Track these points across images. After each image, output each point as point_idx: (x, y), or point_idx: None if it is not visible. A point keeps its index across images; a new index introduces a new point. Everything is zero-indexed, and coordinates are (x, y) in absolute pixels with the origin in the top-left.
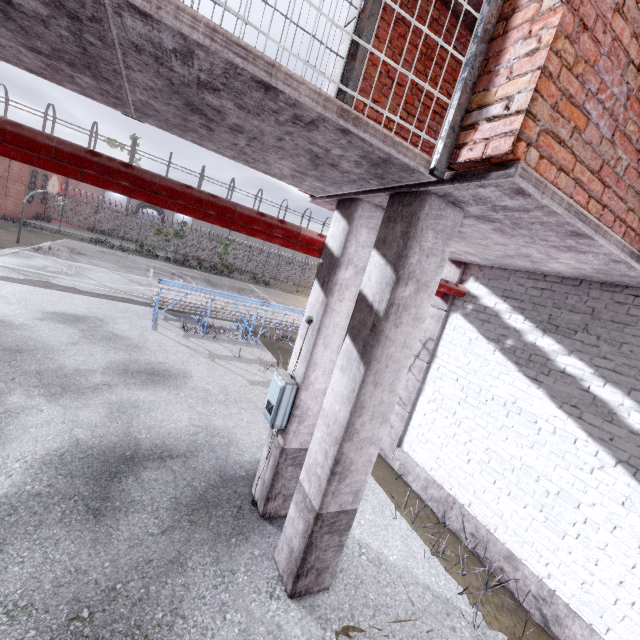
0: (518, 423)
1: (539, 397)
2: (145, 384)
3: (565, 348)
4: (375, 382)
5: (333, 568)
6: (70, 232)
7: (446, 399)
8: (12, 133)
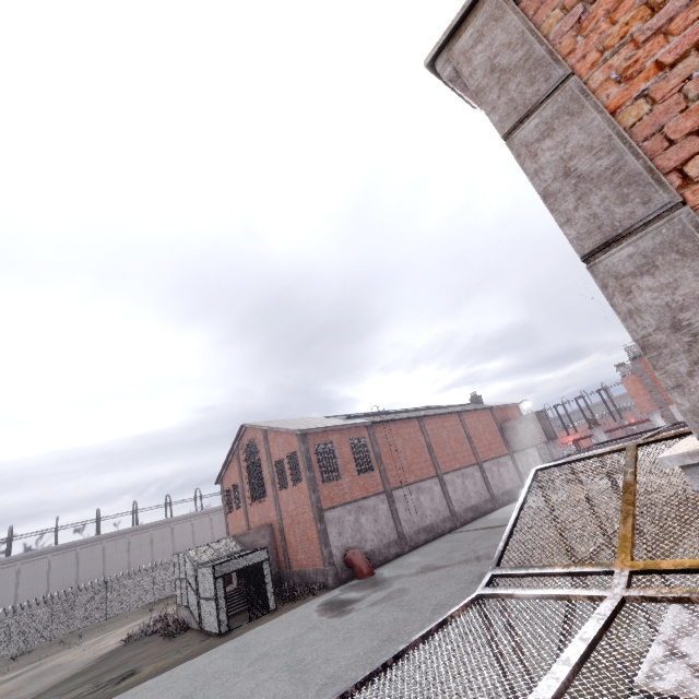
0: None
1: None
2: None
3: None
4: None
5: None
6: None
7: None
8: (616, 428)
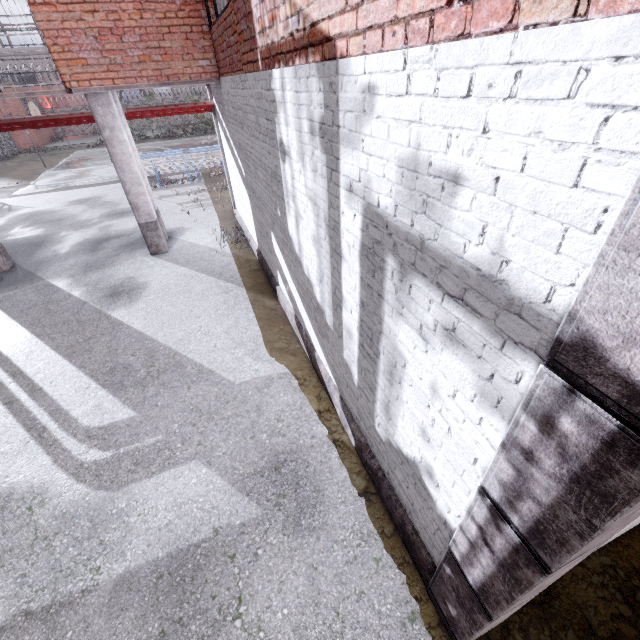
0: (234, 172)
1: (231, 155)
2: (118, 218)
3: (225, 125)
4: (122, 171)
5: (163, 245)
6: (79, 144)
7: (230, 173)
8: None
